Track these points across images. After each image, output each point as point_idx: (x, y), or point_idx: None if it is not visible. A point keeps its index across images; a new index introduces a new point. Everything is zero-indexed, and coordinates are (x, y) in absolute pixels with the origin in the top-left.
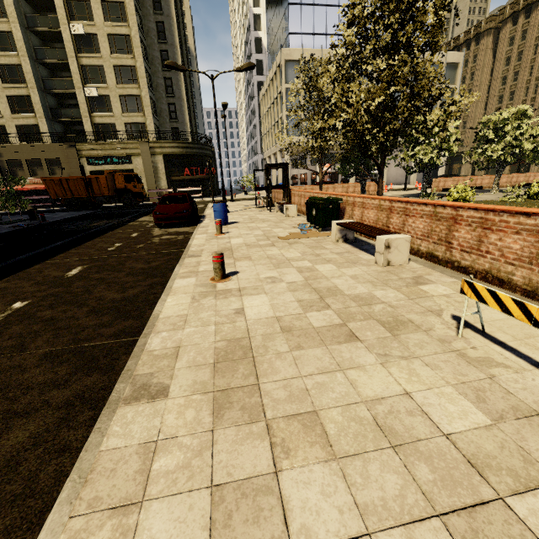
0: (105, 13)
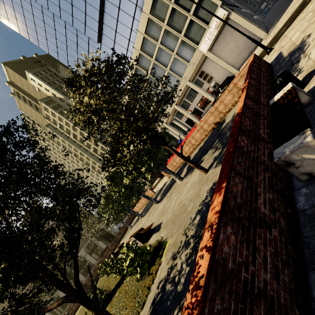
0: (103, 150)
